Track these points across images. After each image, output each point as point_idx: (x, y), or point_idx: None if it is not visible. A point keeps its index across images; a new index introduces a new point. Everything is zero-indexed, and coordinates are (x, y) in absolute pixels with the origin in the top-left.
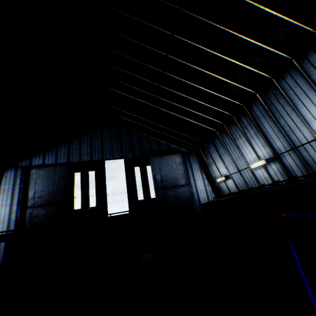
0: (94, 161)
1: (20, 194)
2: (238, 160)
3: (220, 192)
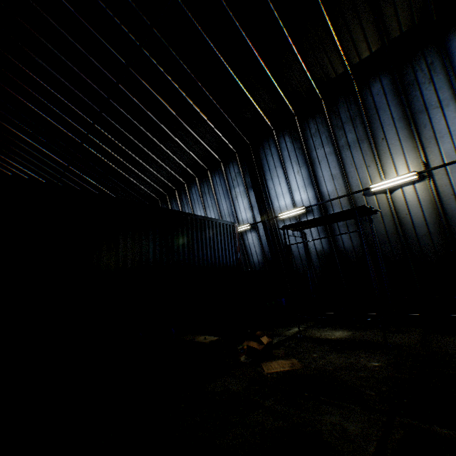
0: None
1: None
2: None
3: None
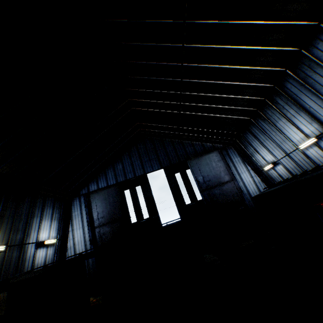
0: (138, 177)
1: (87, 217)
2: (283, 143)
3: (271, 180)
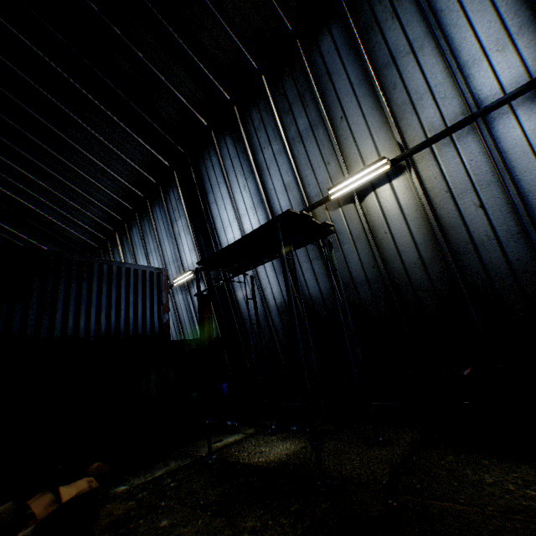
0: None
1: None
2: None
3: None
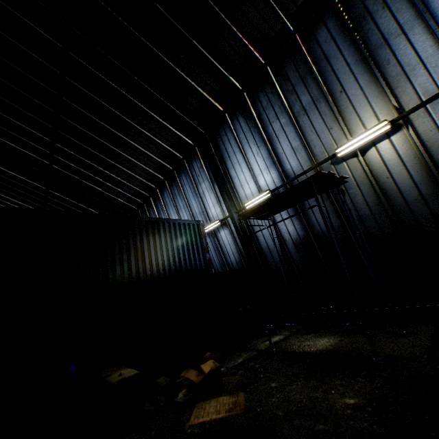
0: None
1: None
2: None
3: None
